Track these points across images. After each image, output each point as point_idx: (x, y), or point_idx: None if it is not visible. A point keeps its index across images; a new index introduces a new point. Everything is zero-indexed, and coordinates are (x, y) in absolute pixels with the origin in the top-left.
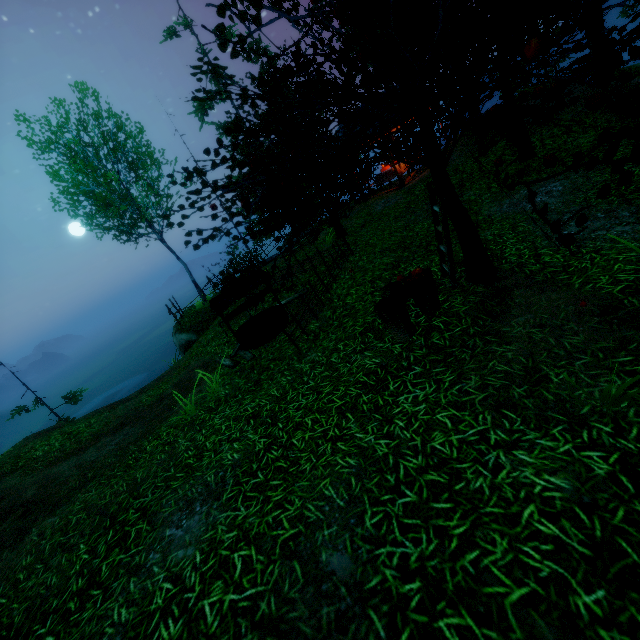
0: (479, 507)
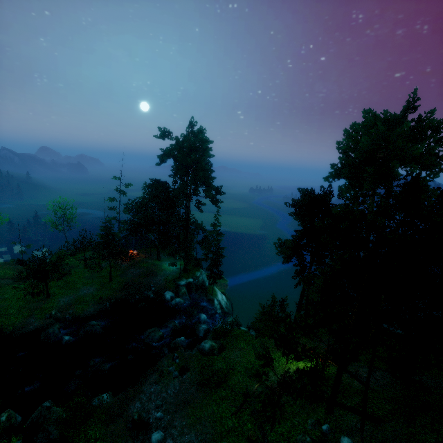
0: (7, 310)
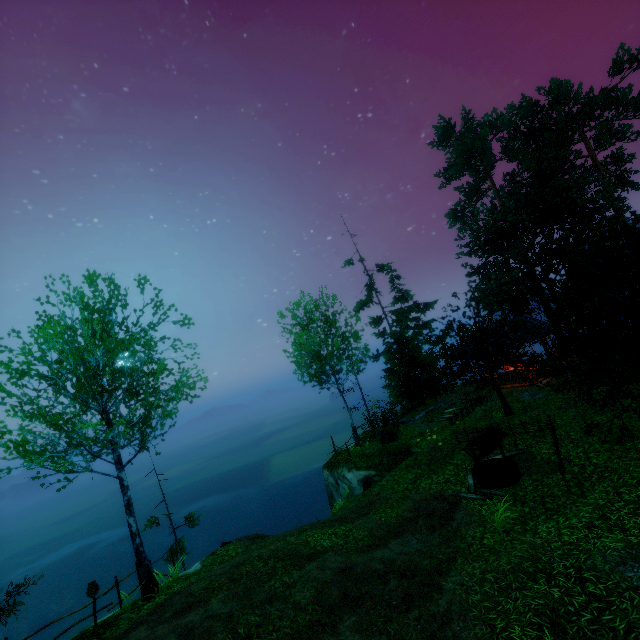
0: None
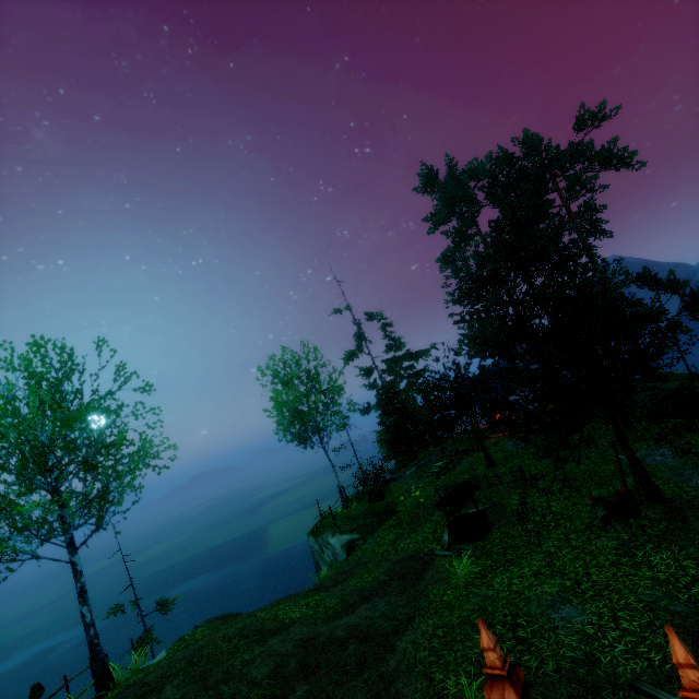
0: None
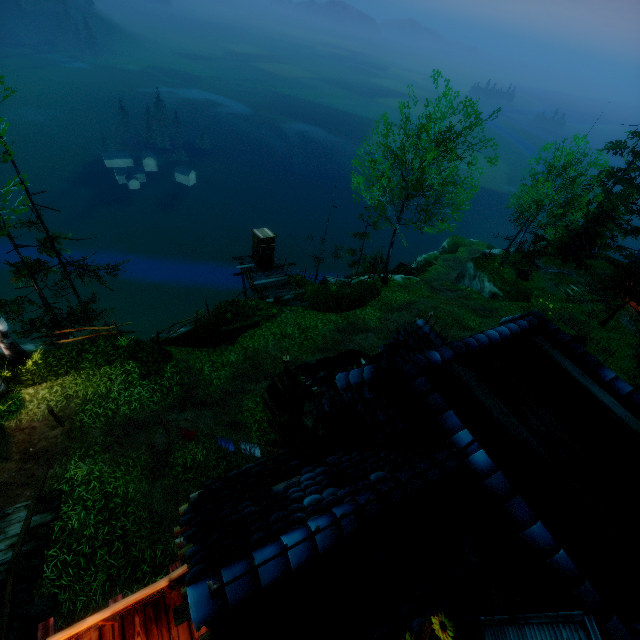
0: None
